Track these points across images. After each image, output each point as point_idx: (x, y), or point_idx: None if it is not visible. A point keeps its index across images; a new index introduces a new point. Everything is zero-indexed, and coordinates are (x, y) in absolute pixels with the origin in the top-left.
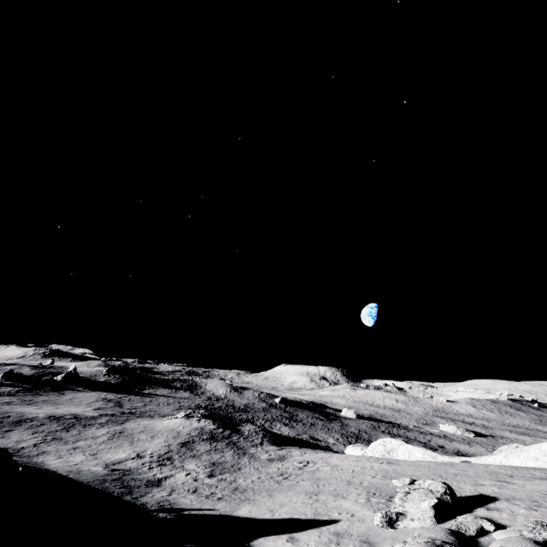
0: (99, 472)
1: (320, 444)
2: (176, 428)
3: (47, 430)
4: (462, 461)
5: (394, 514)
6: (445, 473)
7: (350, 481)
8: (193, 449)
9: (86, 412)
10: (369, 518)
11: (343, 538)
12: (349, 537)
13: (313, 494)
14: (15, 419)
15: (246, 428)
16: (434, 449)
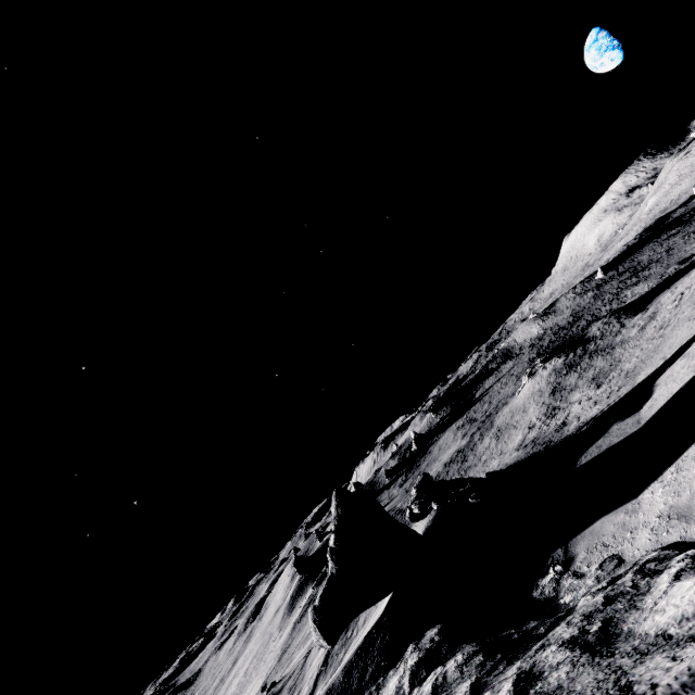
0: (517, 454)
1: (694, 259)
2: (533, 390)
3: (454, 471)
4: None
5: None
6: None
7: None
8: (565, 388)
9: (460, 444)
10: None
11: None
12: None
13: (694, 315)
14: None
15: (593, 331)
16: None
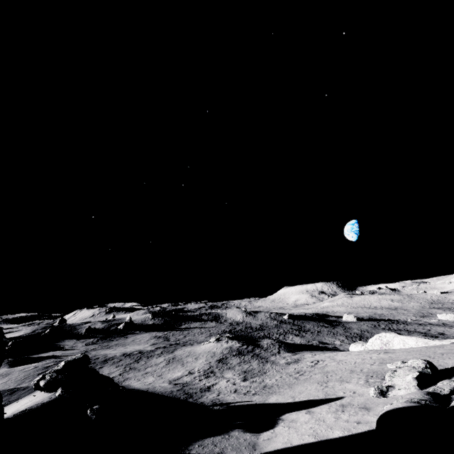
0: (167, 386)
1: (327, 346)
2: (211, 350)
3: (124, 363)
4: (452, 343)
5: (384, 387)
6: (434, 353)
7: (353, 370)
8: (227, 363)
9: (146, 348)
10: (367, 393)
11: (346, 408)
12: (351, 406)
13: (323, 382)
14: (102, 359)
15: (264, 342)
16: (435, 337)
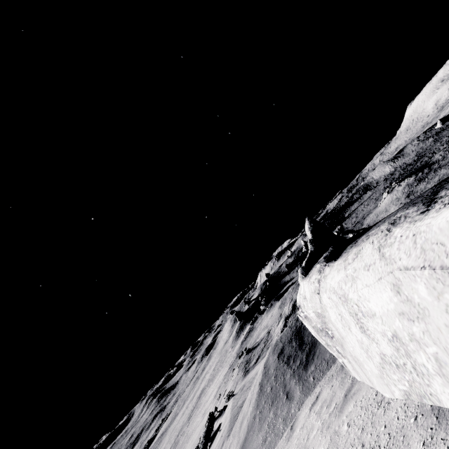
0: None
1: None
2: (392, 199)
3: None
4: None
5: None
6: None
7: None
8: (417, 192)
9: None
10: None
11: None
12: None
13: None
14: None
15: (436, 157)
16: None
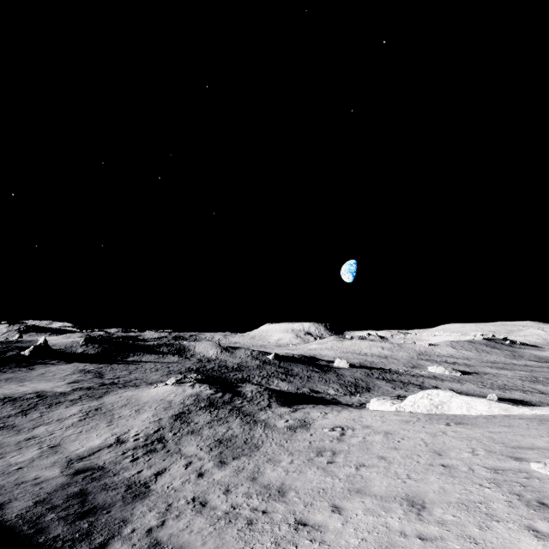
0: (50, 482)
1: (325, 397)
2: (166, 397)
3: None
4: None
5: None
6: None
7: (447, 465)
8: (190, 423)
9: (57, 387)
10: None
11: None
12: None
13: (414, 504)
14: None
15: (247, 389)
16: None
